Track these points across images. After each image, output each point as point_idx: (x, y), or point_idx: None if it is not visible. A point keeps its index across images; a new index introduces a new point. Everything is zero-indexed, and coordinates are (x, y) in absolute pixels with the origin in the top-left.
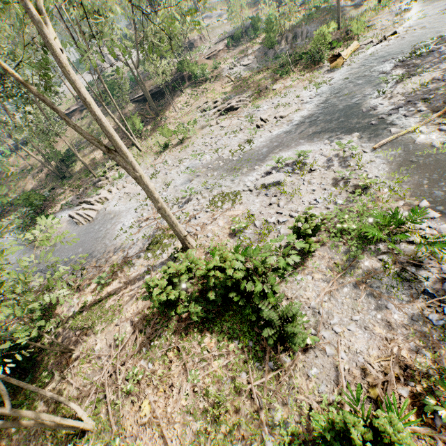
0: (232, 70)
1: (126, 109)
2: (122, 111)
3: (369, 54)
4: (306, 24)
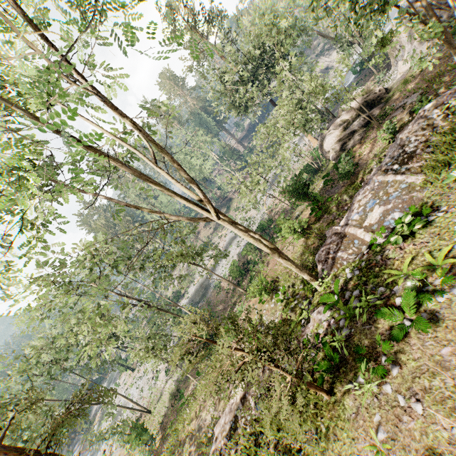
0: None
1: None
2: None
3: None
4: None
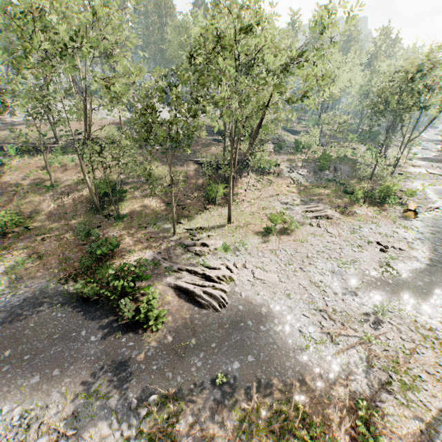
0: (291, 173)
1: (188, 167)
2: (184, 166)
3: (430, 217)
4: (340, 163)
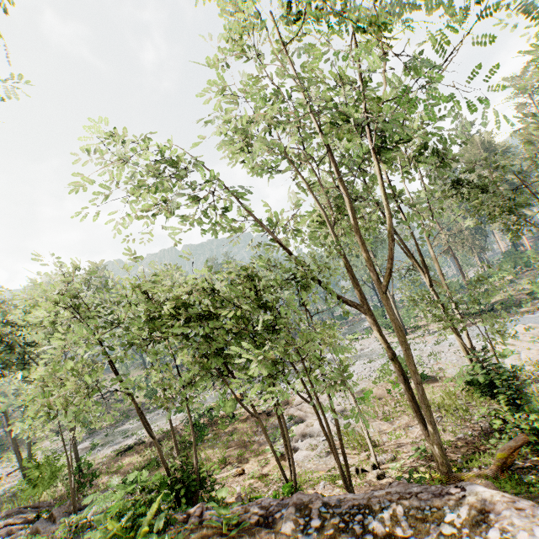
0: None
1: None
2: None
3: None
4: None
